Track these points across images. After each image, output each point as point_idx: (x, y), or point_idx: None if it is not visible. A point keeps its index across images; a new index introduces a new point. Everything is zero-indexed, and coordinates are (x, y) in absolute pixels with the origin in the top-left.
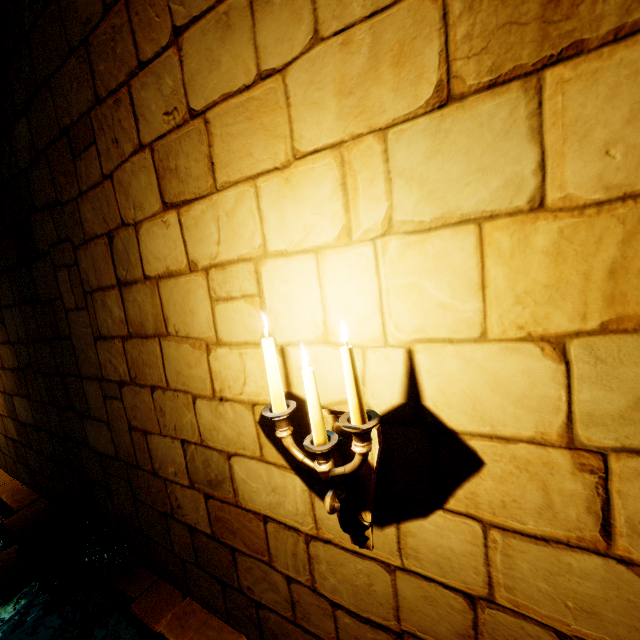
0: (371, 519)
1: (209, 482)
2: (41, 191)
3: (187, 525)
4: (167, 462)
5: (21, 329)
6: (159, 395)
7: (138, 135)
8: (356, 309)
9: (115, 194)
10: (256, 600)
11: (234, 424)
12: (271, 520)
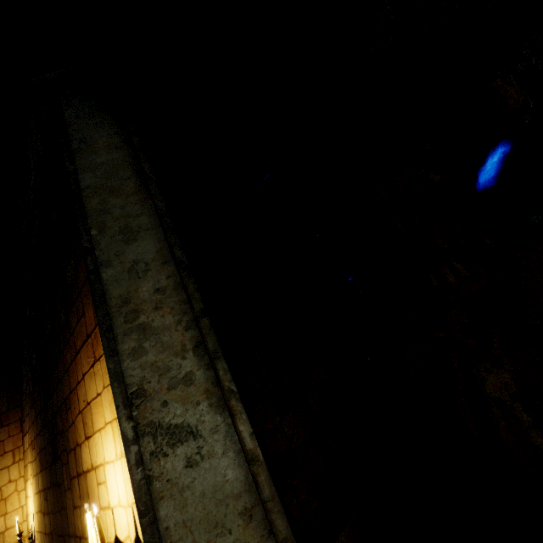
0: None
1: None
2: (59, 425)
3: None
4: None
5: (52, 503)
6: None
7: (79, 407)
8: (122, 488)
9: (75, 430)
10: None
11: None
12: None
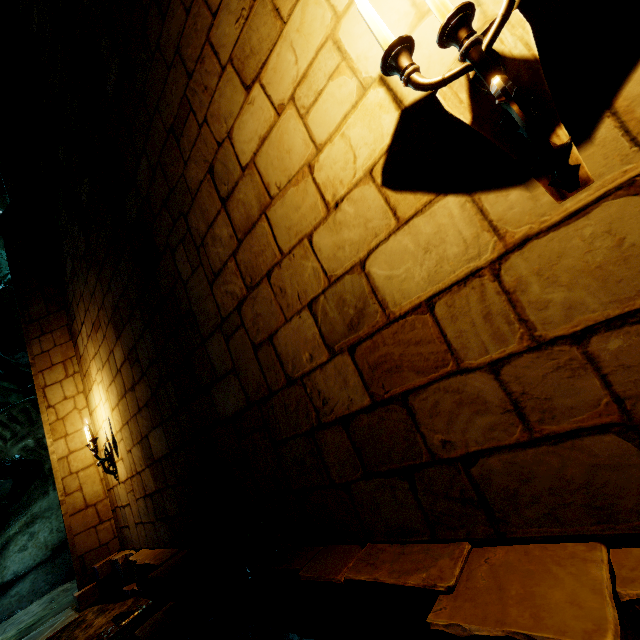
0: (568, 137)
1: (349, 325)
2: (158, 197)
3: (339, 420)
4: (299, 351)
5: (151, 348)
6: (276, 275)
7: (220, 64)
8: None
9: (210, 129)
10: (461, 456)
11: (357, 218)
12: (437, 297)
